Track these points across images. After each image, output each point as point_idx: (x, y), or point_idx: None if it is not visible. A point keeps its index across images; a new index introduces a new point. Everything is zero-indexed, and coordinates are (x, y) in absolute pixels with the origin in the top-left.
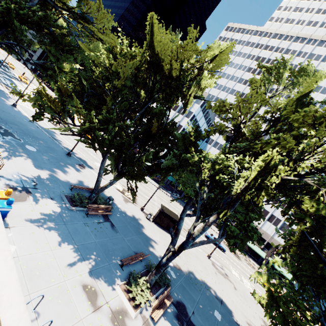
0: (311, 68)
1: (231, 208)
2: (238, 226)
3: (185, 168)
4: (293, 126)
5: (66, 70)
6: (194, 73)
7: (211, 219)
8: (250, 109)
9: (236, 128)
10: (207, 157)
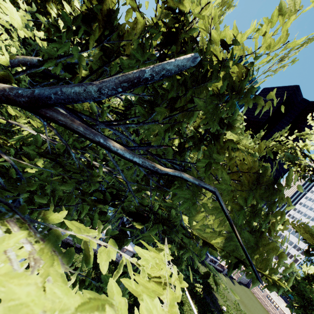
0: None
1: None
2: None
3: None
4: None
5: None
6: None
7: None
8: None
9: None
10: None
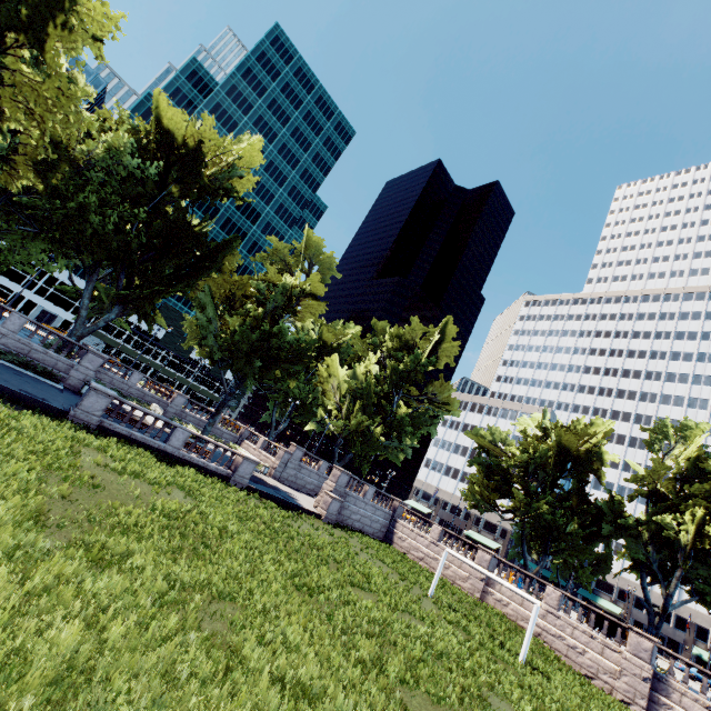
0: (689, 421)
1: (689, 560)
2: (707, 583)
3: (623, 533)
4: (702, 476)
5: (409, 444)
6: (589, 446)
7: (677, 573)
8: (657, 473)
9: (653, 488)
10: (641, 518)
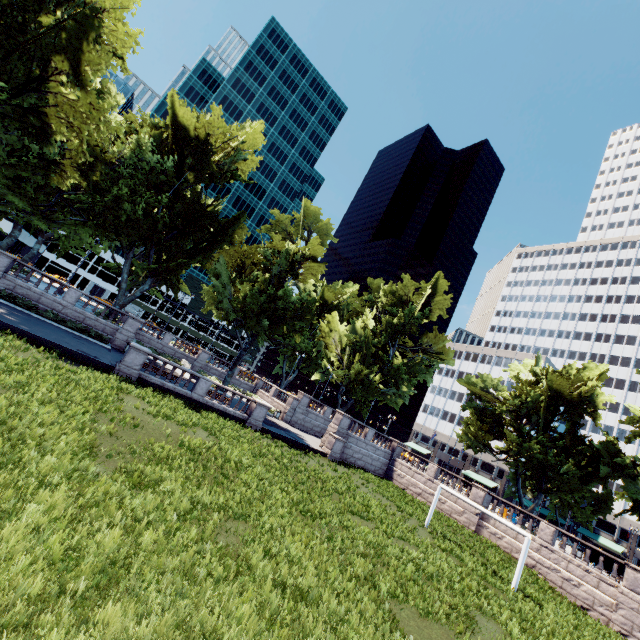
0: None
1: None
2: None
3: (620, 474)
4: None
5: (405, 390)
6: (583, 390)
7: None
8: None
9: None
10: (639, 460)
